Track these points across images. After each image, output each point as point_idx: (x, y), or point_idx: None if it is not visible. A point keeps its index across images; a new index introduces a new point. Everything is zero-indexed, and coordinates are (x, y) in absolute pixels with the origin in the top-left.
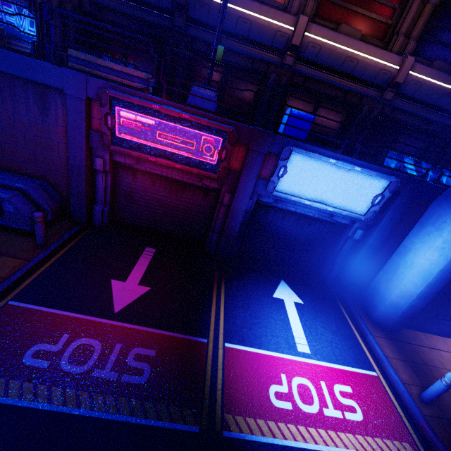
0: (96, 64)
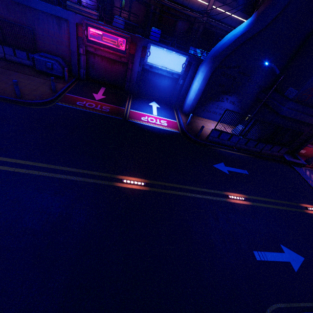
0: (79, 9)
